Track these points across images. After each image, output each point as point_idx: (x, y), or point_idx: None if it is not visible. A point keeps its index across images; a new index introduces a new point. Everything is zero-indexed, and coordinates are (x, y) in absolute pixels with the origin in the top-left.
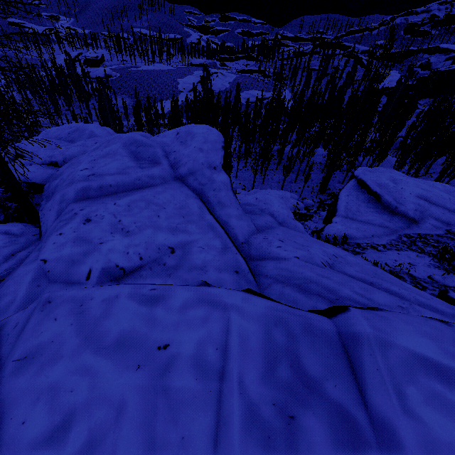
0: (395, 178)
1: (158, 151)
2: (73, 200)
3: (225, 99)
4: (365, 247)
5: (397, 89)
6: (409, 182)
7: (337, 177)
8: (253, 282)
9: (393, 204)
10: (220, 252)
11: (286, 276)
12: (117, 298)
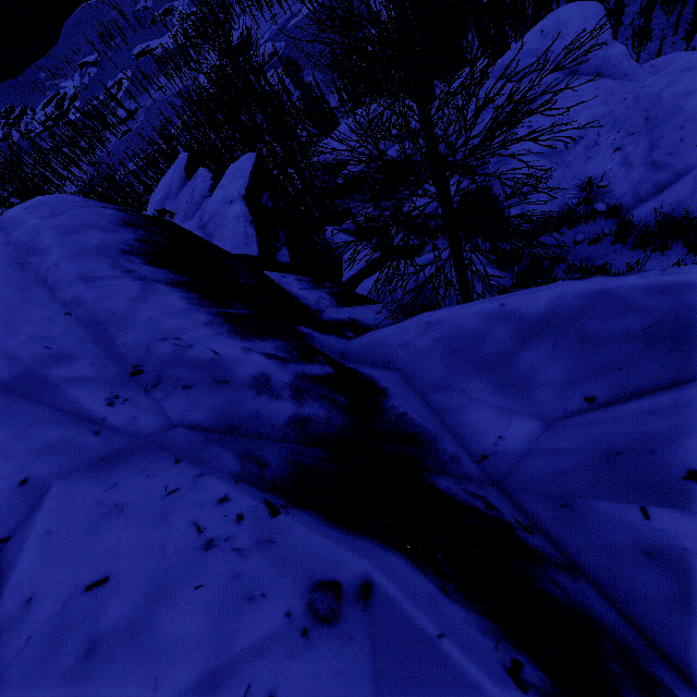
0: None
1: (531, 60)
2: None
3: None
4: None
5: None
6: None
7: None
8: None
9: None
10: None
11: None
12: (689, 60)
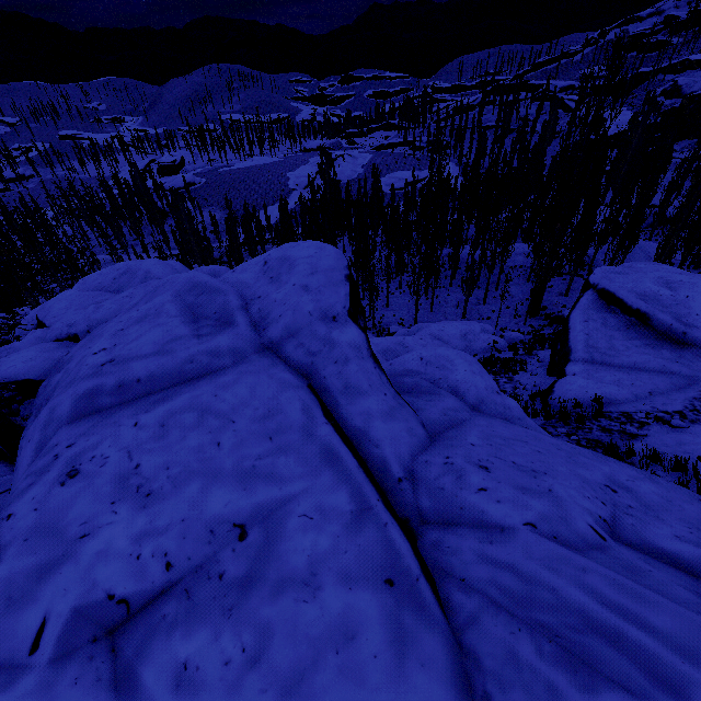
0: (668, 279)
1: (230, 299)
2: (67, 418)
3: (358, 190)
4: (643, 421)
5: (633, 134)
6: (697, 284)
7: (555, 286)
8: (432, 610)
9: (677, 328)
10: (349, 525)
11: (515, 593)
12: None
